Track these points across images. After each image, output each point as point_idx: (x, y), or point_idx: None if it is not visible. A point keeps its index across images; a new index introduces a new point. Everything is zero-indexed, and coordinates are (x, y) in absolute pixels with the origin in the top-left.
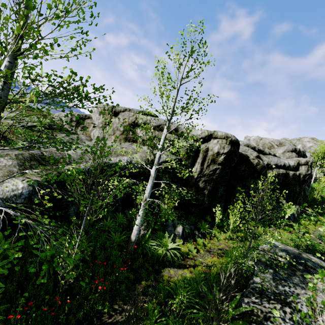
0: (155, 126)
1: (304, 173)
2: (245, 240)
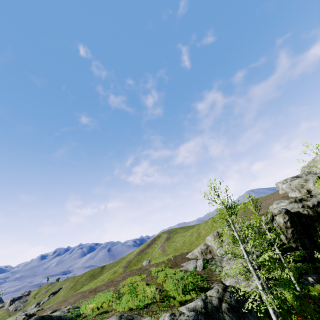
0: None
1: None
2: None
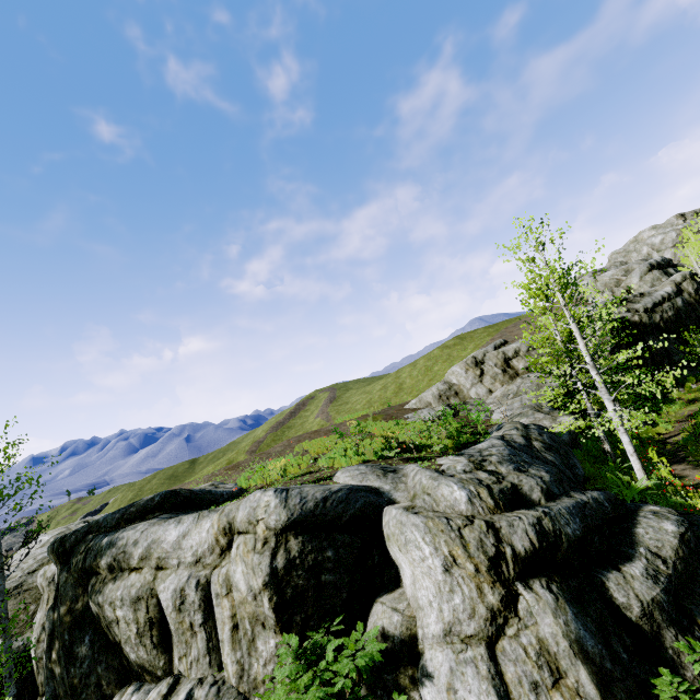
0: (527, 349)
1: (693, 291)
2: (699, 399)
